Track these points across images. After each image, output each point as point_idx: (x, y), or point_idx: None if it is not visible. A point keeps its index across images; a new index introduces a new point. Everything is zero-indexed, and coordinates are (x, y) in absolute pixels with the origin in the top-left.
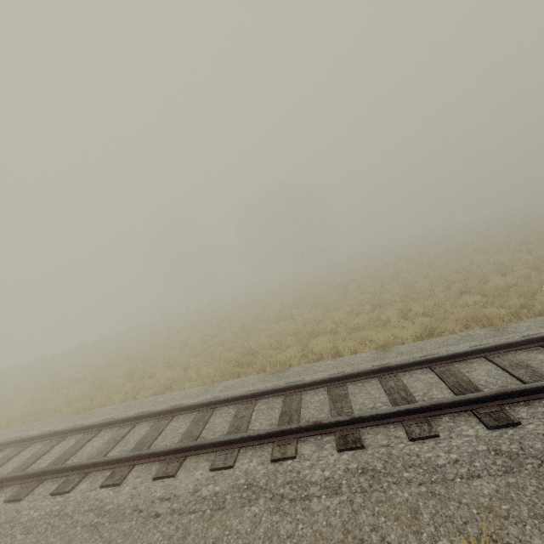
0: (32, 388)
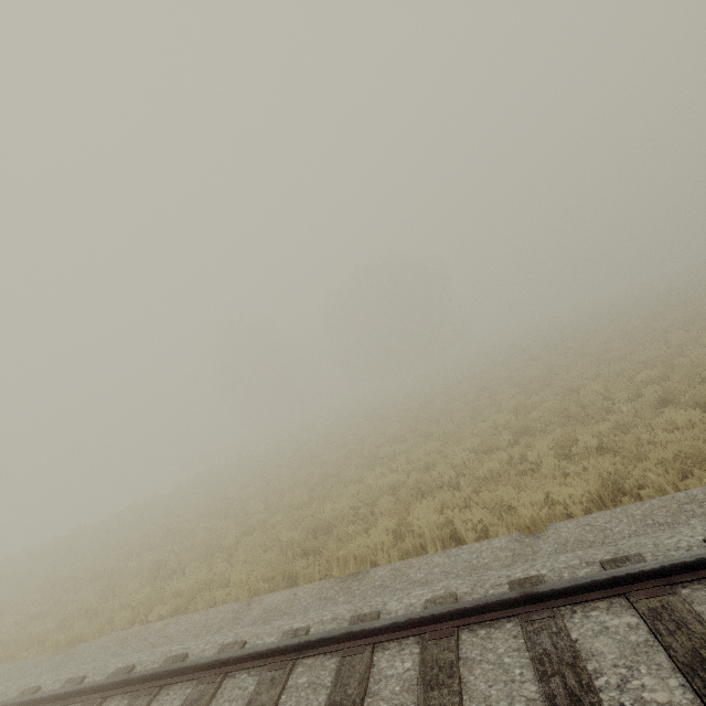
0: (38, 589)
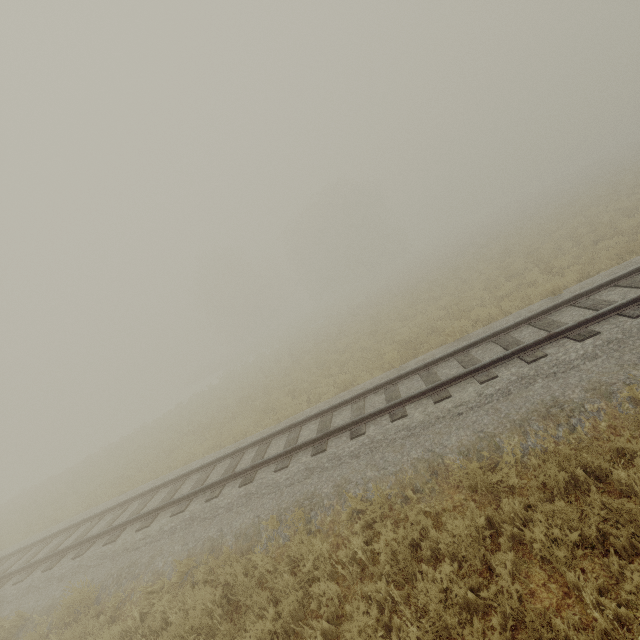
0: (186, 435)
